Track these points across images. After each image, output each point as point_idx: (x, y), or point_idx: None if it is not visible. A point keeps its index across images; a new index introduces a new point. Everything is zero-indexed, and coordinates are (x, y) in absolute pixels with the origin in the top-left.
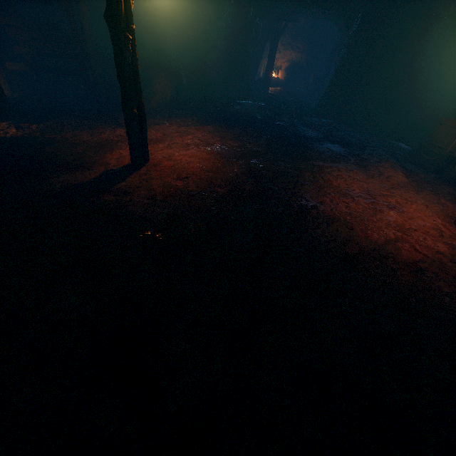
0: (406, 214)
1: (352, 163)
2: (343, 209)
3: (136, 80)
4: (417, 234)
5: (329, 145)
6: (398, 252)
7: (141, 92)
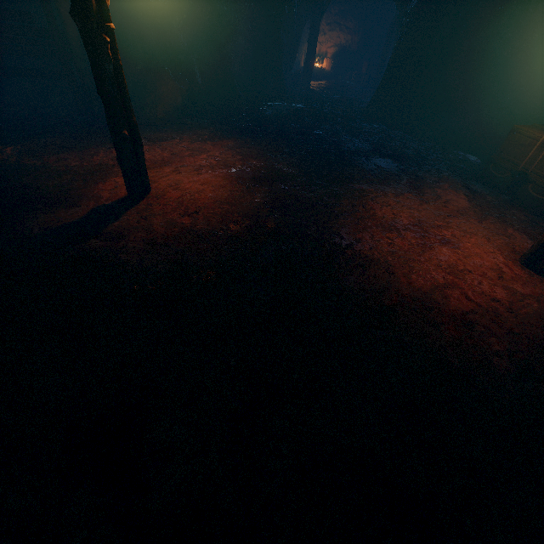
0: (462, 251)
1: (404, 184)
2: (384, 247)
3: (123, 93)
4: (471, 277)
5: (378, 161)
6: (446, 301)
7: (131, 107)
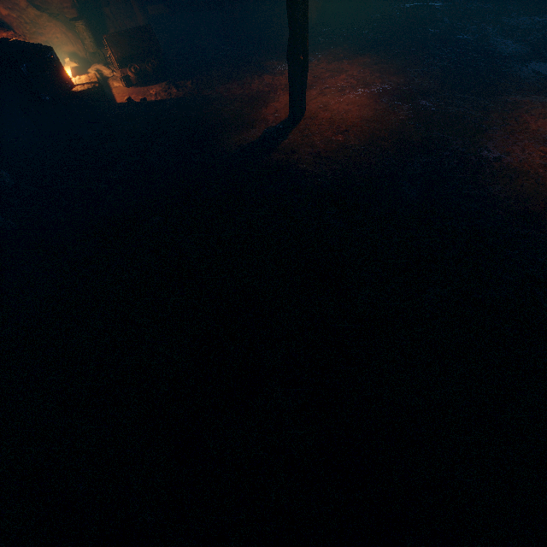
0: None
1: None
2: (536, 160)
3: (305, 19)
4: None
5: (537, 66)
6: None
7: (307, 33)
